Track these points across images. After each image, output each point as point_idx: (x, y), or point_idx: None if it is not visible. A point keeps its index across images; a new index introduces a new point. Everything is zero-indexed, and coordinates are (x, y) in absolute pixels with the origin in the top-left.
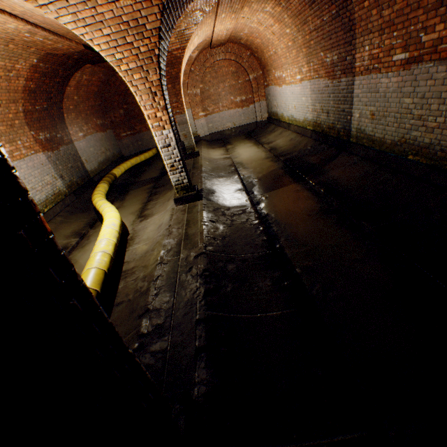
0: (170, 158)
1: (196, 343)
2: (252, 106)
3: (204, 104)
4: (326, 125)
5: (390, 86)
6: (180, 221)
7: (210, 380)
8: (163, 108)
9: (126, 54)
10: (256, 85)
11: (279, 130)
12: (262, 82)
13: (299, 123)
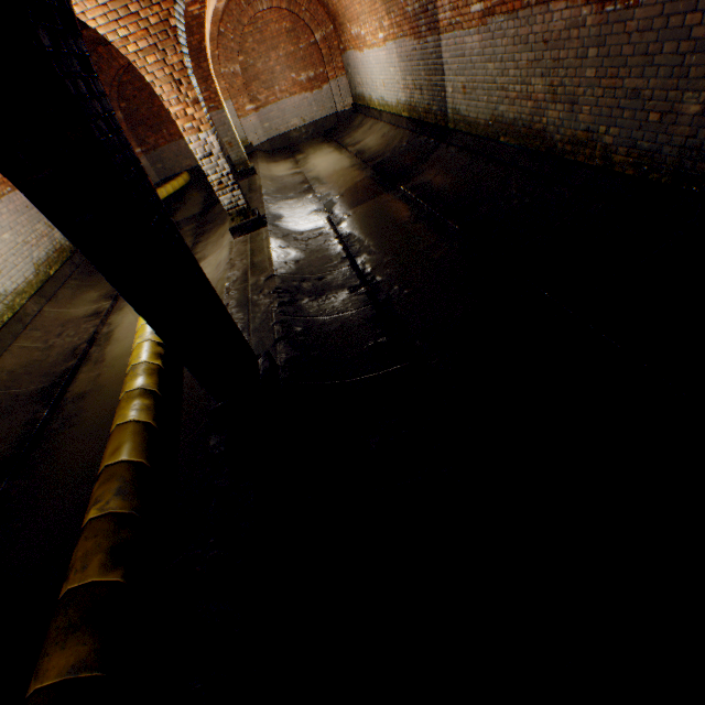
0: (215, 173)
1: (275, 337)
2: (327, 87)
3: (252, 90)
4: (422, 108)
5: (474, 47)
6: (243, 253)
7: (290, 354)
8: (194, 102)
9: (133, 29)
10: (328, 51)
11: (368, 124)
12: (337, 45)
13: (392, 109)
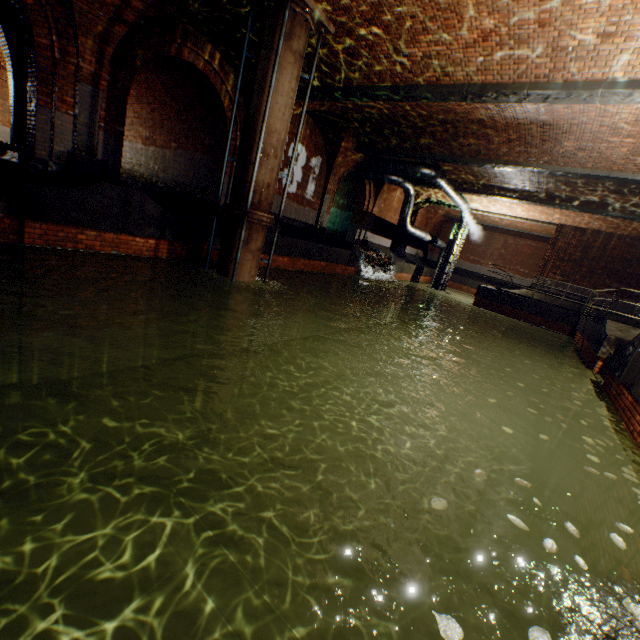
0: None
1: None
2: None
3: None
4: None
5: None
6: None
7: None
8: None
9: None
10: None
11: None
12: None
13: None
